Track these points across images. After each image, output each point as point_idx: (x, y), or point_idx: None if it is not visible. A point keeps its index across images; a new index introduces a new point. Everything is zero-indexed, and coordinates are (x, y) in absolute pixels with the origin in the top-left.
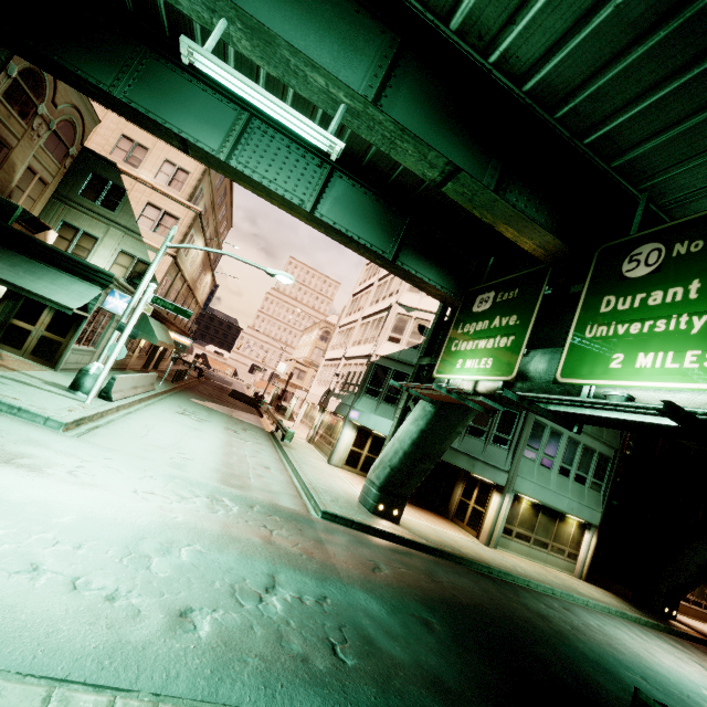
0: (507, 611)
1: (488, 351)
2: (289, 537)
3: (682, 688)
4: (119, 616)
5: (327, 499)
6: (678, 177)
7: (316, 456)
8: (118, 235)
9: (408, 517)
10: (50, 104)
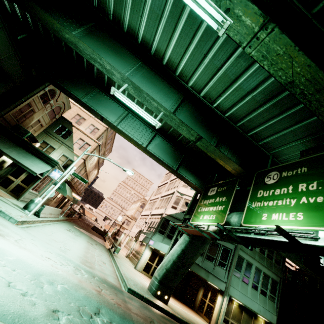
0: None
1: (214, 212)
2: (110, 295)
3: None
4: (26, 303)
5: (131, 283)
6: (283, 150)
7: (129, 264)
8: (64, 148)
9: (172, 303)
10: (55, 100)
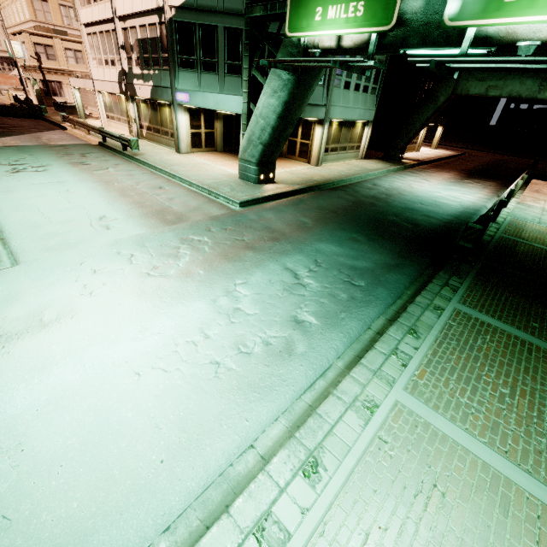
0: (364, 206)
1: None
2: (255, 237)
3: (431, 199)
4: (284, 347)
5: (228, 191)
6: None
7: (164, 152)
8: None
9: None
10: None
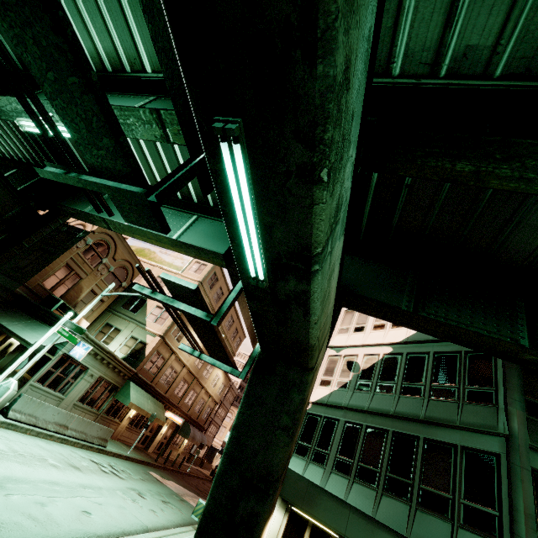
0: None
1: None
2: None
3: None
4: None
5: None
6: None
7: None
8: (133, 327)
9: None
10: (111, 259)
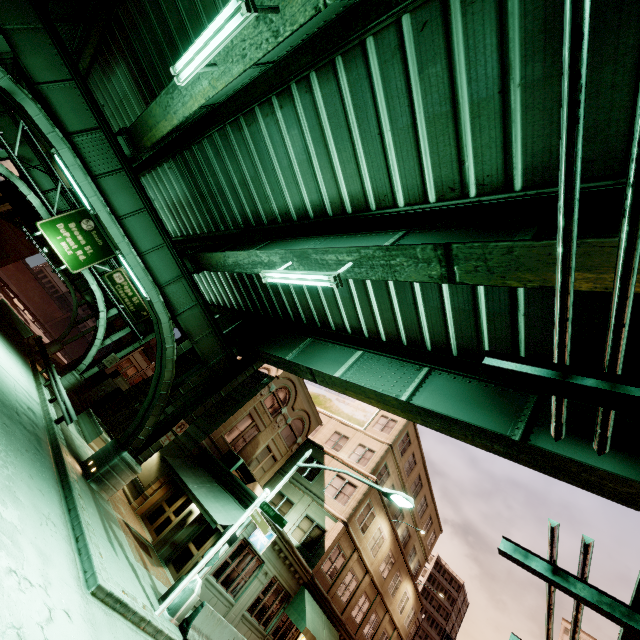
0: None
1: None
2: None
3: None
4: None
5: None
6: None
7: None
8: (308, 501)
9: None
10: (290, 408)
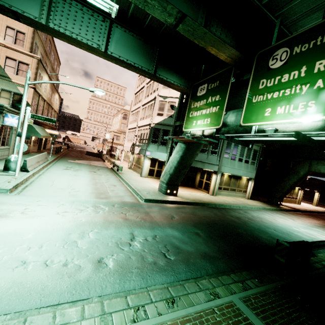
0: (225, 219)
1: (207, 115)
2: (134, 214)
3: (287, 229)
4: (72, 271)
5: (145, 193)
6: (295, 6)
7: (134, 175)
8: None
9: (179, 192)
10: None
